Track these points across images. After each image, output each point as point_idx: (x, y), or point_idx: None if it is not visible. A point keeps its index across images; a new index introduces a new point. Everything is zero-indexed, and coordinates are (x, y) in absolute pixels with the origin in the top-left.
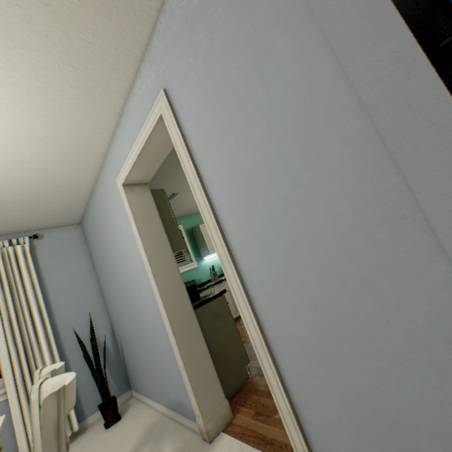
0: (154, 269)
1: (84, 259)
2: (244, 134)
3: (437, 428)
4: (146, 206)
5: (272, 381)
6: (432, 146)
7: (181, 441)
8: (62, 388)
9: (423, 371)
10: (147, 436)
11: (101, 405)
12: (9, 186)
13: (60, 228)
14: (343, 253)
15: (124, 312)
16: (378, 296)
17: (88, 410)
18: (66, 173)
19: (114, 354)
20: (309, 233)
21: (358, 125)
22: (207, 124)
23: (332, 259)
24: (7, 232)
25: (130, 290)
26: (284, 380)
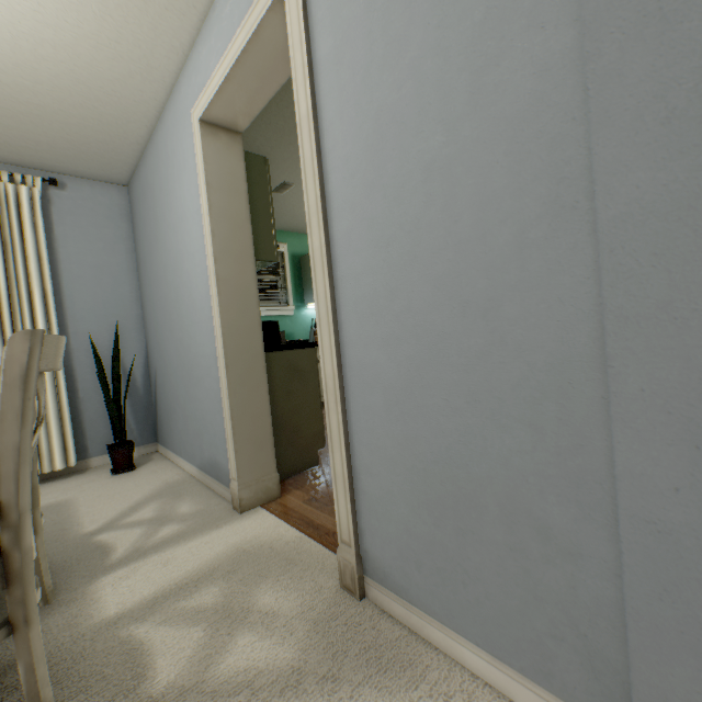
0: (219, 269)
1: (124, 244)
2: (400, 41)
3: (509, 504)
4: (230, 170)
5: (334, 436)
6: (643, 51)
7: (205, 505)
8: (40, 332)
9: (519, 432)
10: (164, 492)
11: (112, 446)
12: (16, 67)
13: (94, 183)
14: (478, 259)
15: (167, 333)
16: (500, 327)
17: (94, 450)
18: (114, 76)
19: (144, 391)
20: (443, 224)
21: (569, 38)
22: (349, 16)
23: (460, 268)
24: (8, 160)
25: (181, 300)
26: (350, 437)
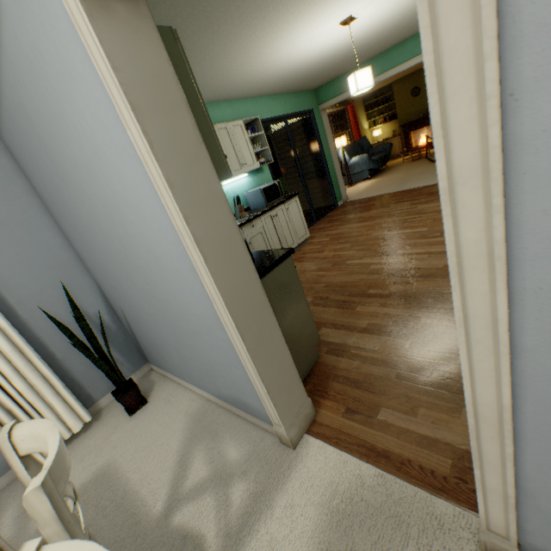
0: (195, 229)
1: (15, 185)
2: None
3: None
4: (152, 71)
5: (488, 459)
6: None
7: (250, 443)
8: None
9: None
10: (197, 432)
11: (115, 391)
12: None
13: None
14: None
15: (125, 281)
16: None
17: (97, 394)
18: None
19: (116, 327)
20: None
21: None
22: None
23: None
24: None
25: (133, 253)
26: (517, 462)
